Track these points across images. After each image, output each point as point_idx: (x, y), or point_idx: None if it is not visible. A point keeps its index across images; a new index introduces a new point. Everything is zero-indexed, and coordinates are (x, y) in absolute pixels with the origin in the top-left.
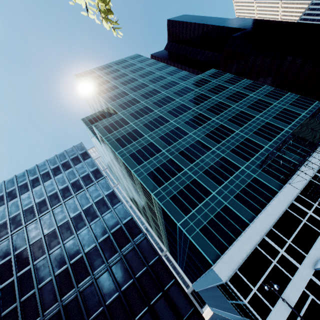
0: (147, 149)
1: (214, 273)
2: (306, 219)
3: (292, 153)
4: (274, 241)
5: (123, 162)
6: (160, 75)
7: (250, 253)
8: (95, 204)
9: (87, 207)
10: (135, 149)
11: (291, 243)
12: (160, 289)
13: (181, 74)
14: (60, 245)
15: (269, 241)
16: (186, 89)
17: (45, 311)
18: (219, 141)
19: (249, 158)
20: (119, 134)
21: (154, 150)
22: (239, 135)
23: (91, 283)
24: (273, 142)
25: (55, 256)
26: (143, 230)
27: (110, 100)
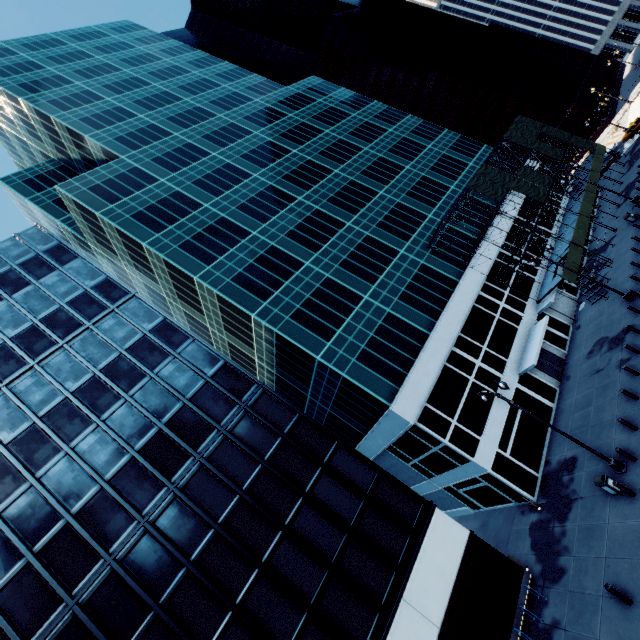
0: (217, 231)
1: (392, 420)
2: (499, 313)
3: (467, 224)
4: (466, 351)
5: (169, 263)
6: (202, 77)
7: (439, 375)
8: (129, 352)
9: (109, 363)
10: (189, 234)
11: (488, 349)
12: (317, 464)
13: (251, 81)
14: (64, 453)
15: (460, 353)
16: (270, 112)
17: (73, 588)
18: (356, 210)
19: (408, 235)
20: (139, 203)
21: (235, 233)
22: (386, 198)
23: (172, 499)
24: (439, 209)
25: (56, 478)
26: (256, 379)
27: (88, 125)
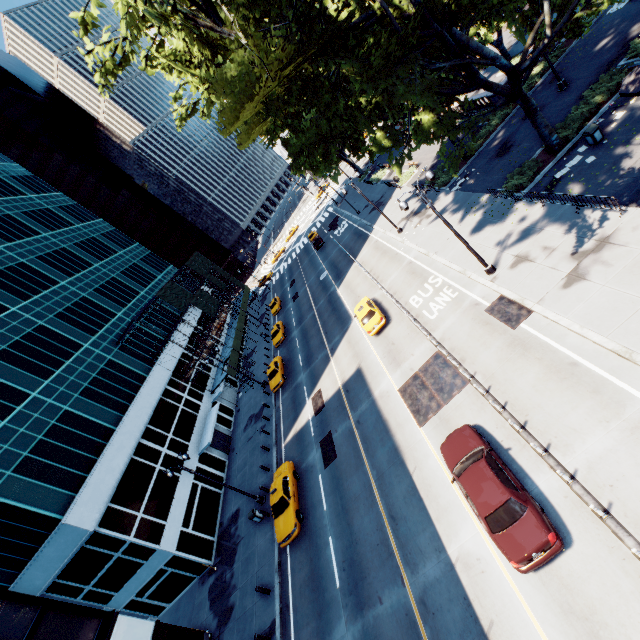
0: None
1: (64, 536)
2: (183, 404)
3: (156, 326)
4: (154, 441)
5: None
6: None
7: (126, 470)
8: None
9: None
10: None
11: (173, 436)
12: None
13: None
14: None
15: (148, 443)
16: None
17: None
18: (26, 295)
19: (95, 330)
20: None
21: None
22: (70, 290)
23: None
24: (129, 309)
25: None
26: None
27: None
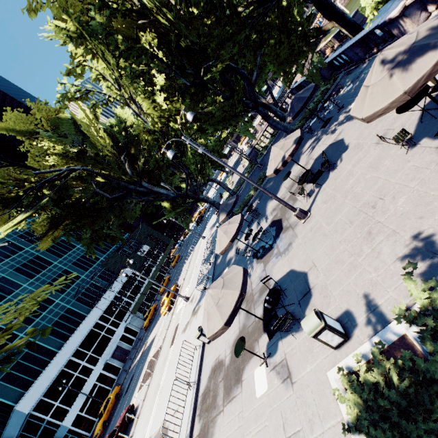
0: None
1: (17, 414)
2: (104, 331)
3: (103, 280)
4: (79, 357)
5: None
6: None
7: (57, 376)
8: None
9: None
10: None
11: (91, 354)
12: None
13: None
14: None
15: (75, 359)
16: None
17: None
18: (34, 275)
19: (65, 290)
20: None
21: None
22: (58, 267)
23: None
24: (90, 272)
25: None
26: None
27: None
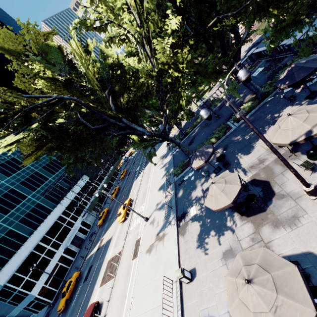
0: None
1: None
2: (66, 223)
3: (66, 183)
4: (45, 242)
5: None
6: None
7: (27, 257)
8: None
9: None
10: None
11: (55, 240)
12: None
13: None
14: None
15: (42, 244)
16: None
17: None
18: (10, 174)
19: (36, 188)
20: None
21: None
22: (30, 169)
23: None
24: (56, 175)
25: None
26: None
27: None
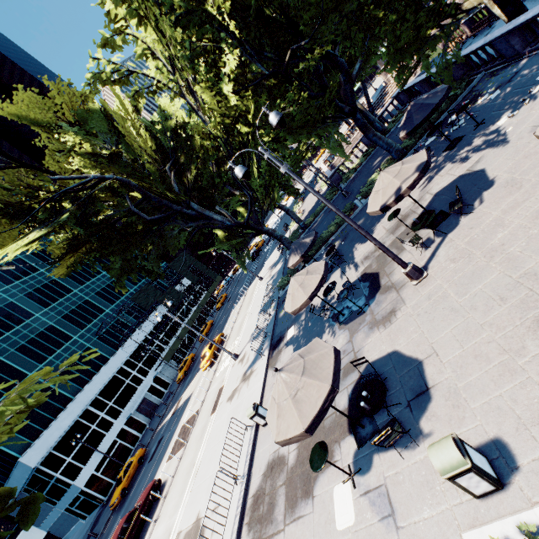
0: None
1: (21, 467)
2: (130, 379)
3: (132, 317)
4: (97, 407)
5: None
6: None
7: (70, 428)
8: None
9: None
10: None
11: (113, 404)
12: None
13: None
14: None
15: (92, 409)
16: None
17: None
18: (48, 303)
19: (86, 325)
20: None
21: None
22: (78, 296)
23: None
24: (116, 305)
25: None
26: None
27: None
